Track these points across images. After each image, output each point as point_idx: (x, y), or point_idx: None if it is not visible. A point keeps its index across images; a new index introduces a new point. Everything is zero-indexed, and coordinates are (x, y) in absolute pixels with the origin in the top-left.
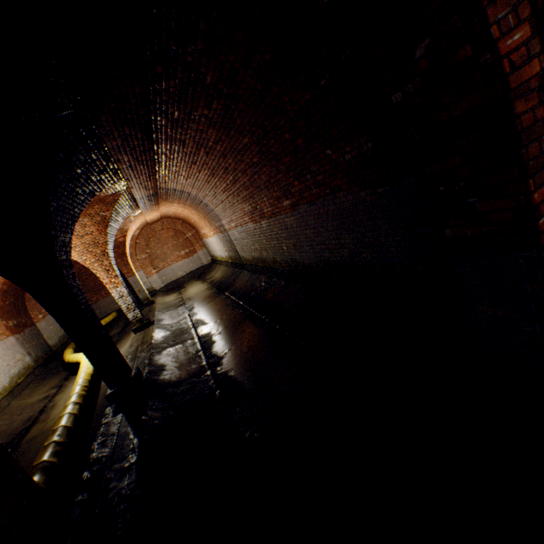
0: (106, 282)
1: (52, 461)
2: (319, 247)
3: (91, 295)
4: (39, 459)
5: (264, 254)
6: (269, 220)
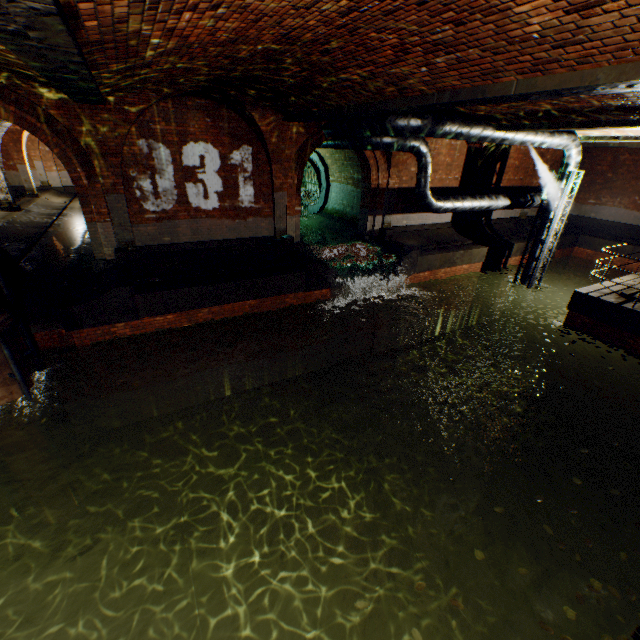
0: None
1: None
2: None
3: None
4: None
5: None
6: None
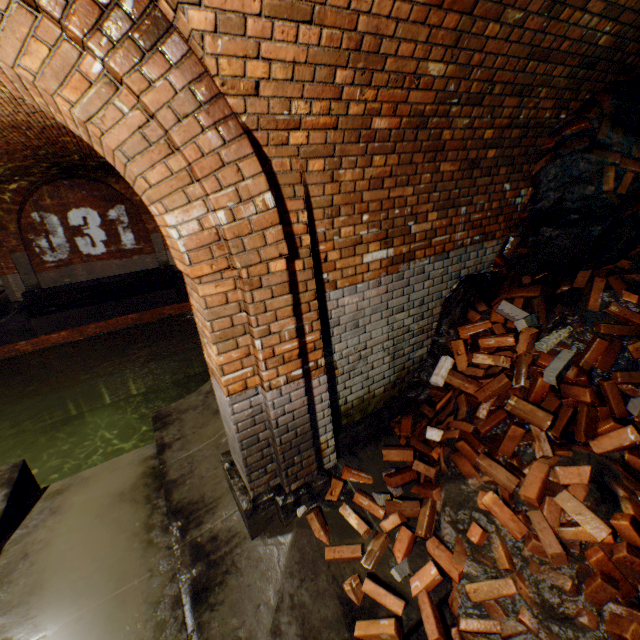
0: None
1: None
2: None
3: None
4: None
5: None
6: None
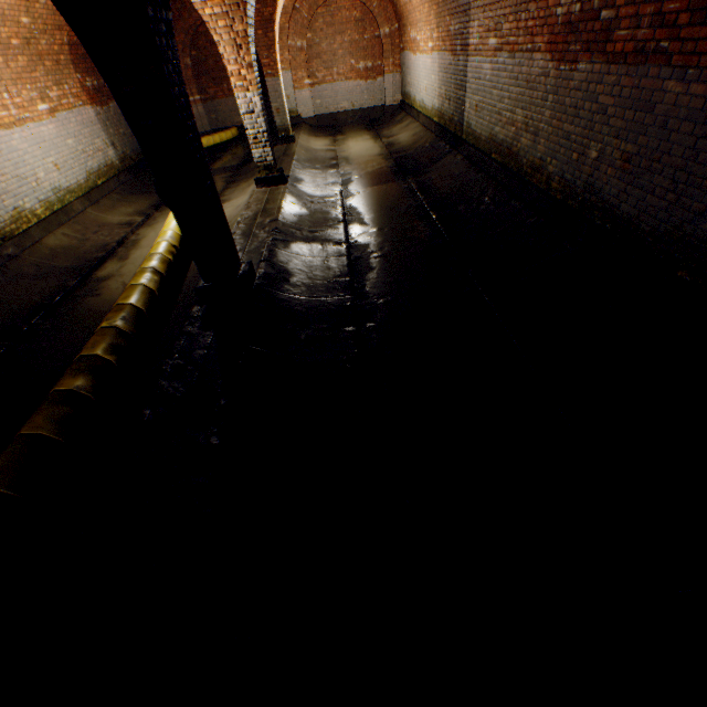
0: (231, 72)
1: (107, 359)
2: (706, 200)
3: (207, 83)
4: (91, 348)
5: (524, 142)
6: (609, 66)
